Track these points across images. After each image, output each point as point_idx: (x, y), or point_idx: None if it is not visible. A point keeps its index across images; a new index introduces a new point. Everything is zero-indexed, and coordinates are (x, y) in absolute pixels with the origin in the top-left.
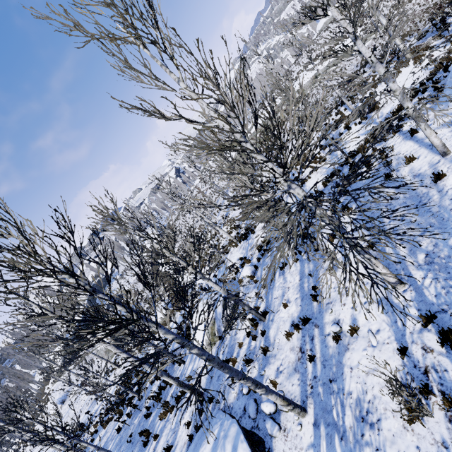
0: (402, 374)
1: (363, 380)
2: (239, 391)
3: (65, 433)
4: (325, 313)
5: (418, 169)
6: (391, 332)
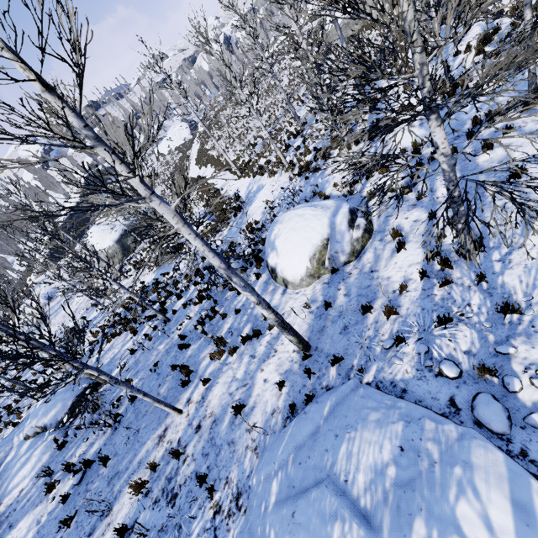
0: None
1: None
2: (420, 366)
3: (56, 349)
4: None
5: None
6: None
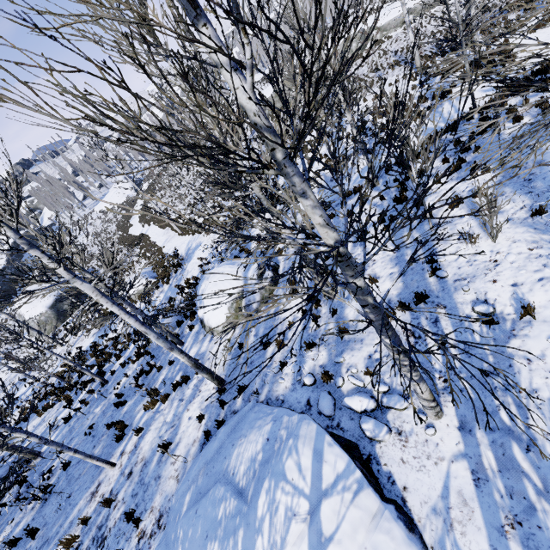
0: None
1: None
2: (294, 381)
3: None
4: (456, 292)
5: None
6: None
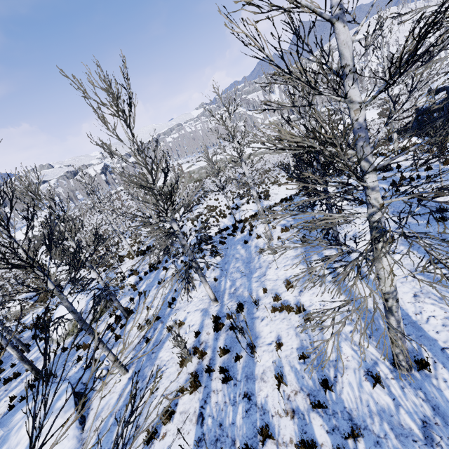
0: (191, 346)
1: (171, 350)
2: (80, 367)
3: None
4: (172, 315)
5: (259, 244)
6: (198, 326)
